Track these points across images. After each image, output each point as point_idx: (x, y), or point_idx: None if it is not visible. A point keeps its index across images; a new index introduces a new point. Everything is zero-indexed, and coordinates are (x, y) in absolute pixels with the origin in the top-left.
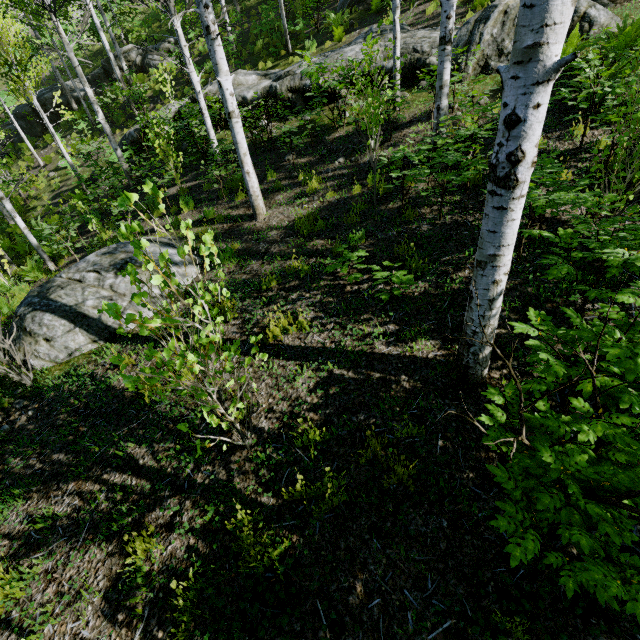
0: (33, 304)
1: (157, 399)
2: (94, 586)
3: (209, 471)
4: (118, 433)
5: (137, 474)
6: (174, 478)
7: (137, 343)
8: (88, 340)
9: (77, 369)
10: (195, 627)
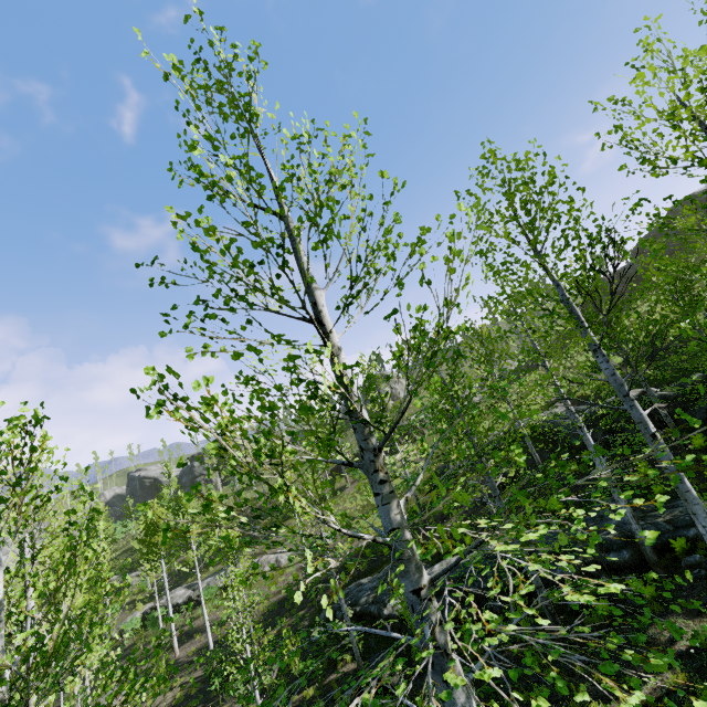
0: None
1: None
2: None
3: None
4: None
5: None
6: None
7: None
8: None
9: None
10: None
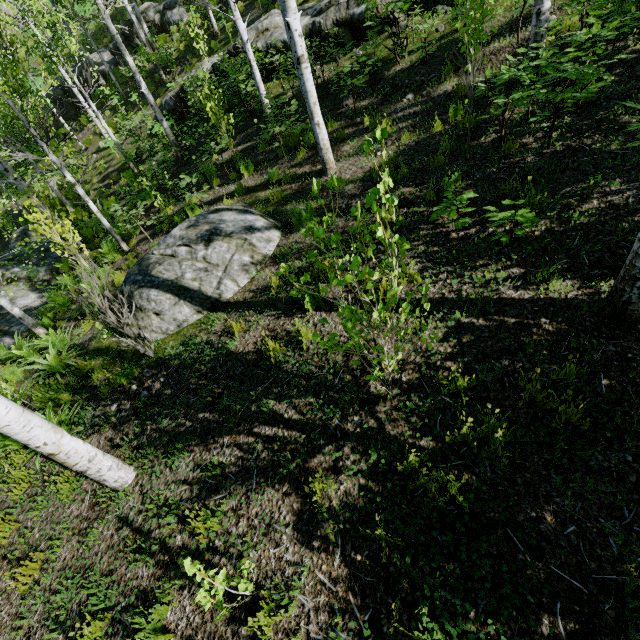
0: (138, 282)
1: (282, 359)
2: (281, 520)
3: (360, 420)
4: (253, 392)
5: (286, 427)
6: (326, 428)
7: (241, 310)
8: (193, 311)
9: (190, 338)
10: (390, 552)
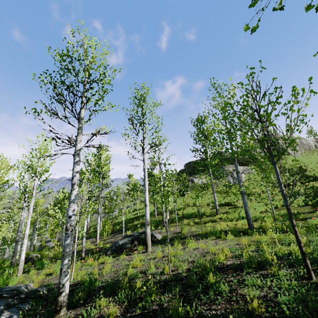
0: None
1: None
2: None
3: None
4: None
5: None
6: None
7: None
8: None
9: None
10: None
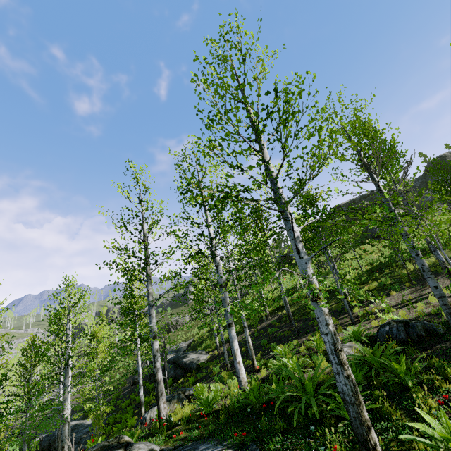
0: None
1: None
2: None
3: None
4: None
5: None
6: None
7: None
8: None
9: None
10: None
